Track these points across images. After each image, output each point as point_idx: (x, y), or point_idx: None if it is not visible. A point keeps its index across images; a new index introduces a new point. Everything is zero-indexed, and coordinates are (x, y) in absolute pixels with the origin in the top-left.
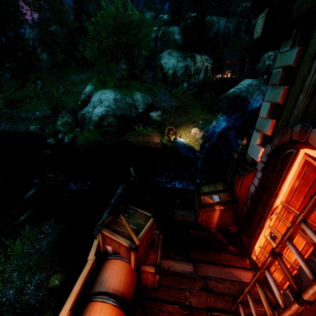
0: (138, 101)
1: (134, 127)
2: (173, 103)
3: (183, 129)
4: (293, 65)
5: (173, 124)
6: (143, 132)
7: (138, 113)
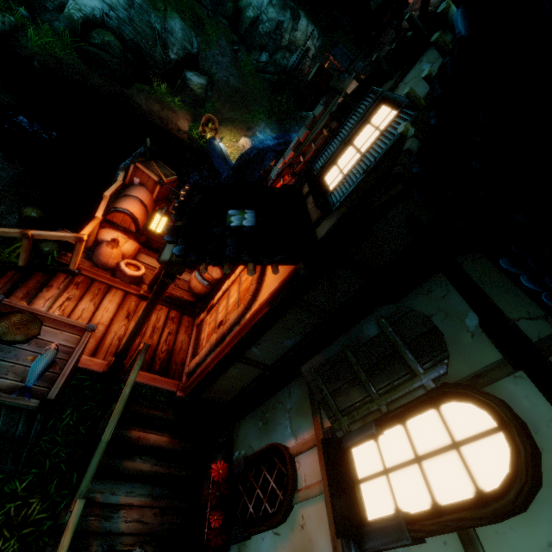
0: (172, 36)
1: (151, 80)
2: (232, 79)
3: (230, 131)
4: (316, 118)
5: (219, 114)
6: (165, 99)
7: (167, 59)
